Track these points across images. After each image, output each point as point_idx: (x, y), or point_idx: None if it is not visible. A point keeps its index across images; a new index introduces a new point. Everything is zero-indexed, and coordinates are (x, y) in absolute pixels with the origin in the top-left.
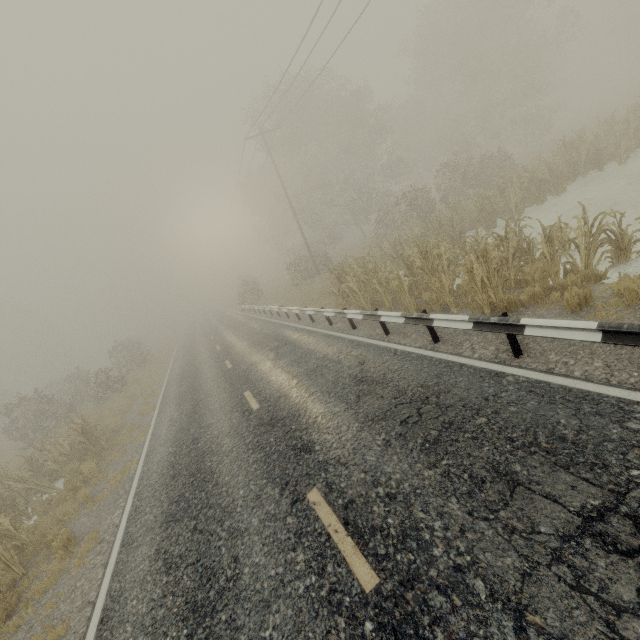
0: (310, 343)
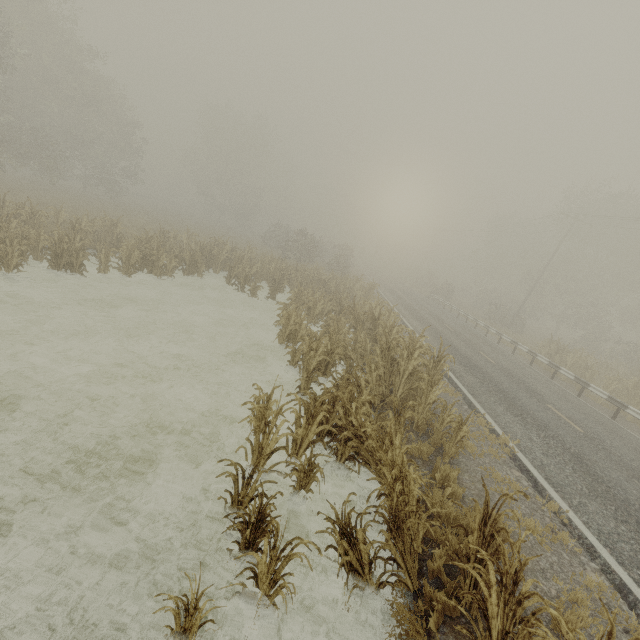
0: (519, 362)
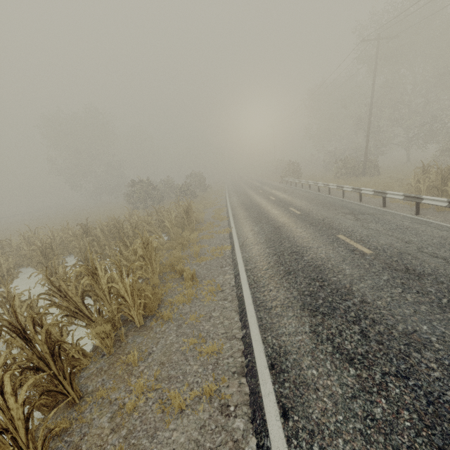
0: (402, 221)
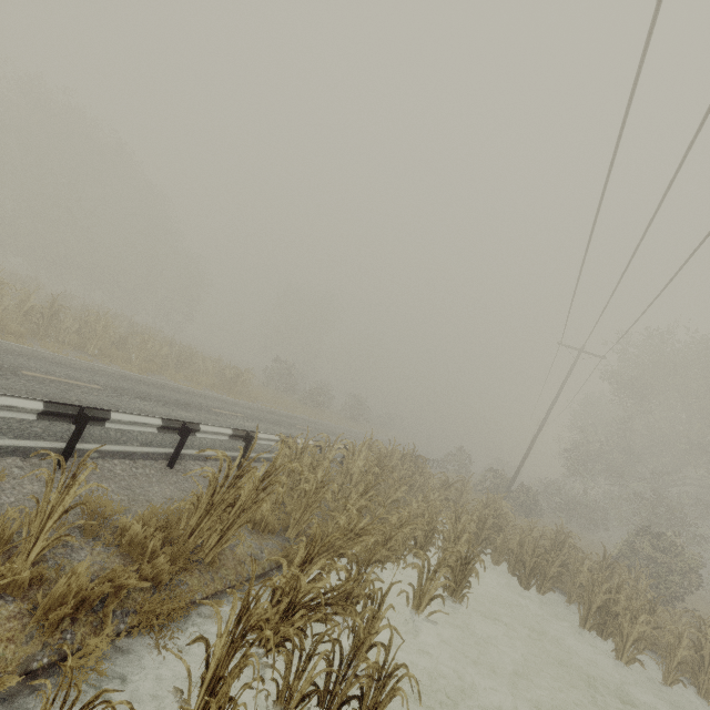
0: None
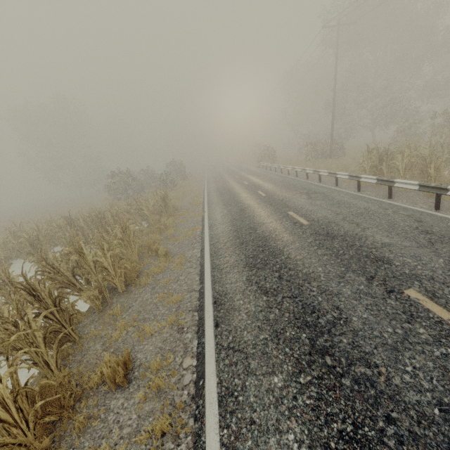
0: (343, 197)
